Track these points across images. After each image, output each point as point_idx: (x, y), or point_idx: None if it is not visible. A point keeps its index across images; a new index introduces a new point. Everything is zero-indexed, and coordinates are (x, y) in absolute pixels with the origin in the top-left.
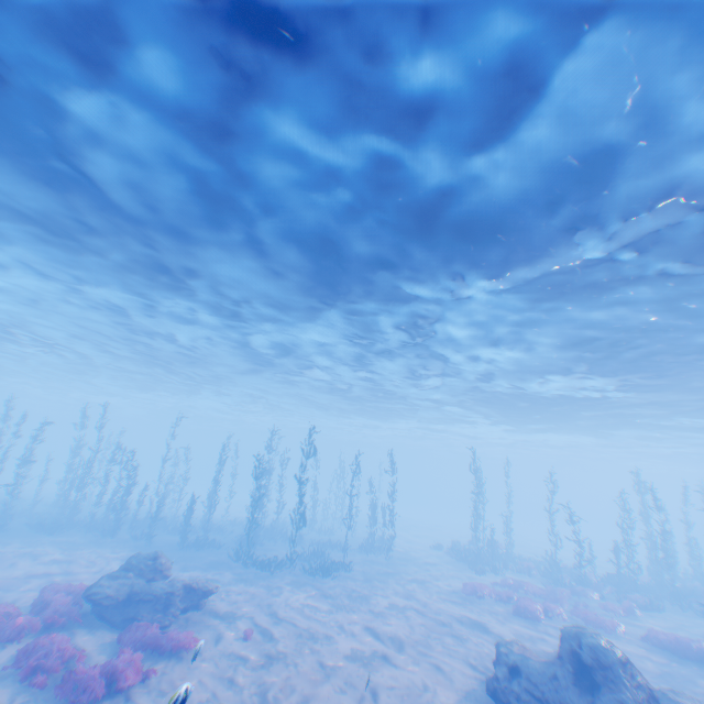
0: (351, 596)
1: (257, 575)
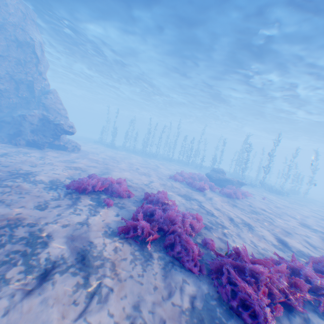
0: (295, 202)
1: (248, 187)
